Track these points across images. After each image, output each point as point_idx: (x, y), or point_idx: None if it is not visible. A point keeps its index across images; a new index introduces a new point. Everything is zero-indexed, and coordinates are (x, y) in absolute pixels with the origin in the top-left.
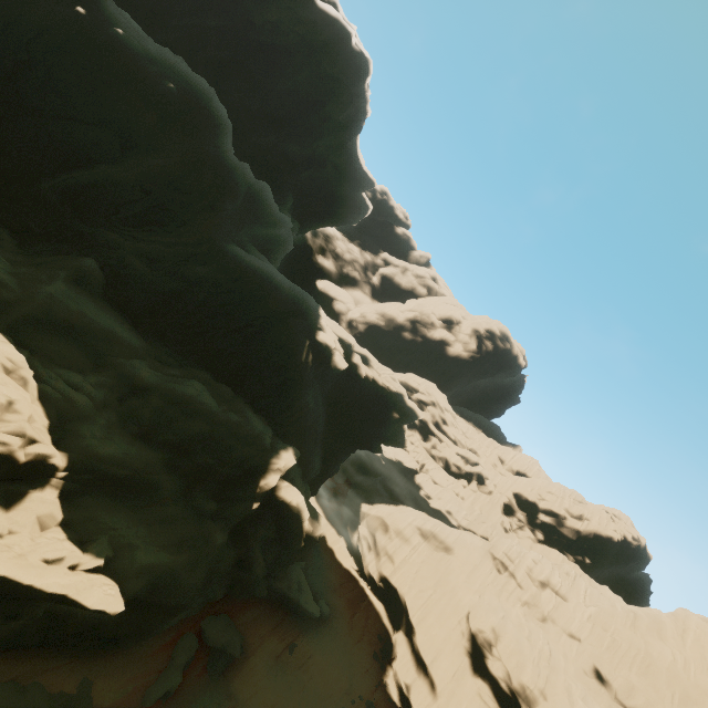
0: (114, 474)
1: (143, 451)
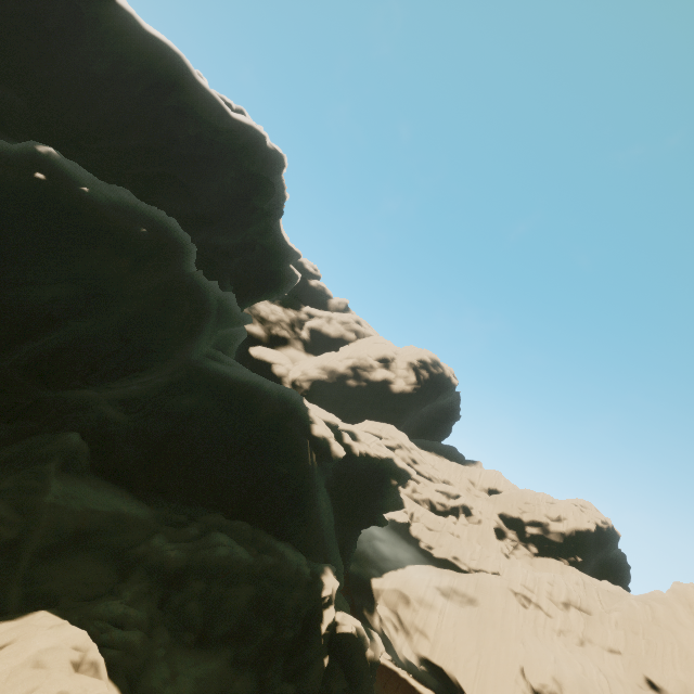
0: None
1: (210, 665)
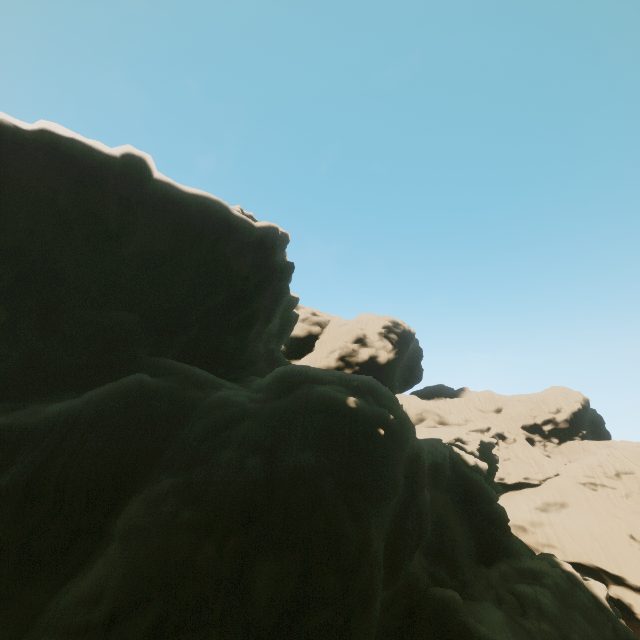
0: None
1: None
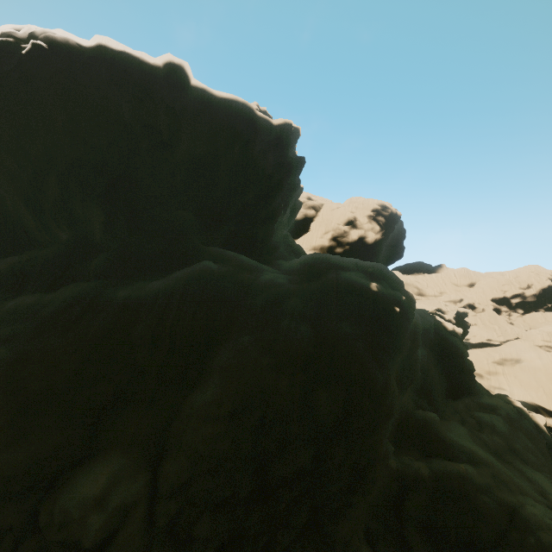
0: None
1: None
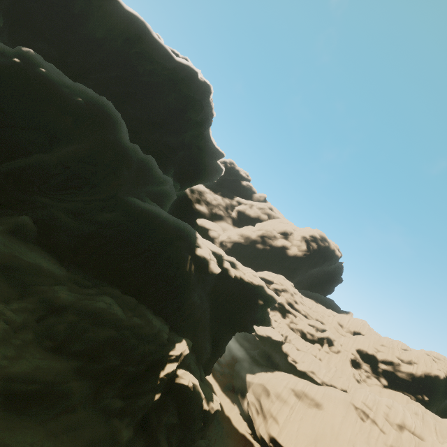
0: (23, 390)
1: (54, 363)
